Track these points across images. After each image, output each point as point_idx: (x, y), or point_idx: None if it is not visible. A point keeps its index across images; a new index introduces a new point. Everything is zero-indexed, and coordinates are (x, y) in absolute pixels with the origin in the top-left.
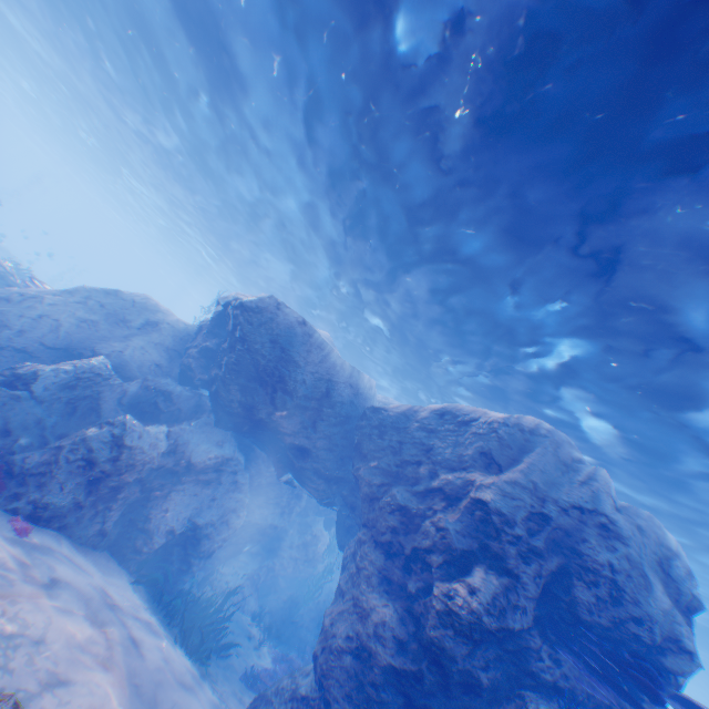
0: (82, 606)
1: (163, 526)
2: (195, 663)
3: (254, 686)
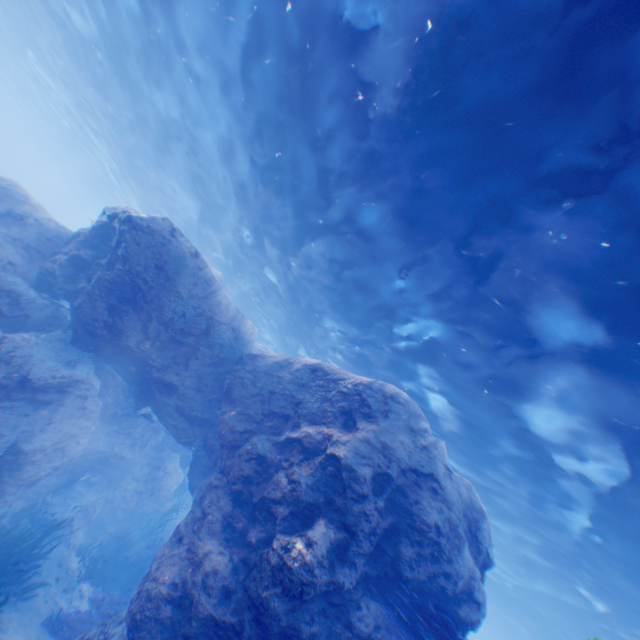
0: None
1: None
2: None
3: (58, 631)
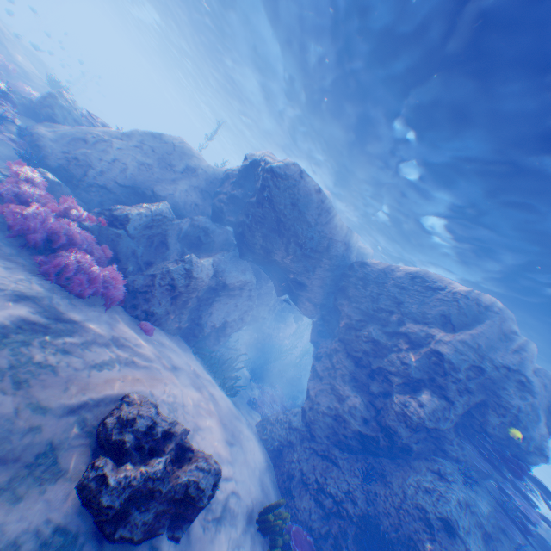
0: (189, 380)
1: (208, 322)
2: (230, 399)
3: (255, 408)
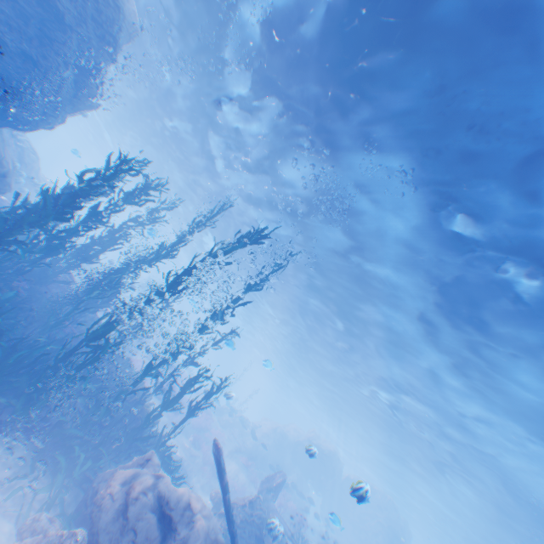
0: None
1: None
2: None
3: None
